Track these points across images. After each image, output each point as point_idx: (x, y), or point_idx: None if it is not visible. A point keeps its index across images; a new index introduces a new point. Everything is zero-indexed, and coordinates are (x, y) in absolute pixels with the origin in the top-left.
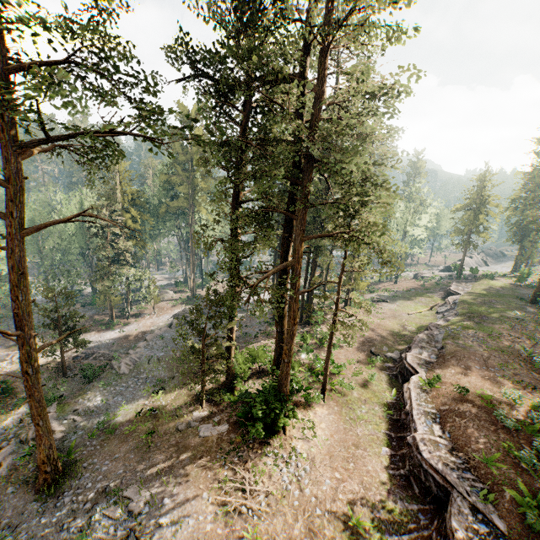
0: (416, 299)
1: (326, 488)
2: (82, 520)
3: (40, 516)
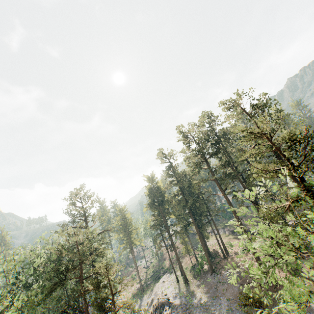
0: None
1: None
2: None
3: None
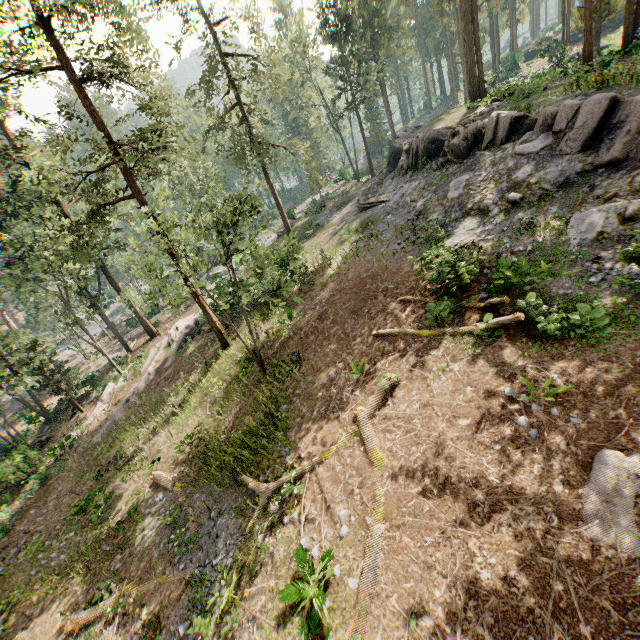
0: None
1: None
2: None
3: None
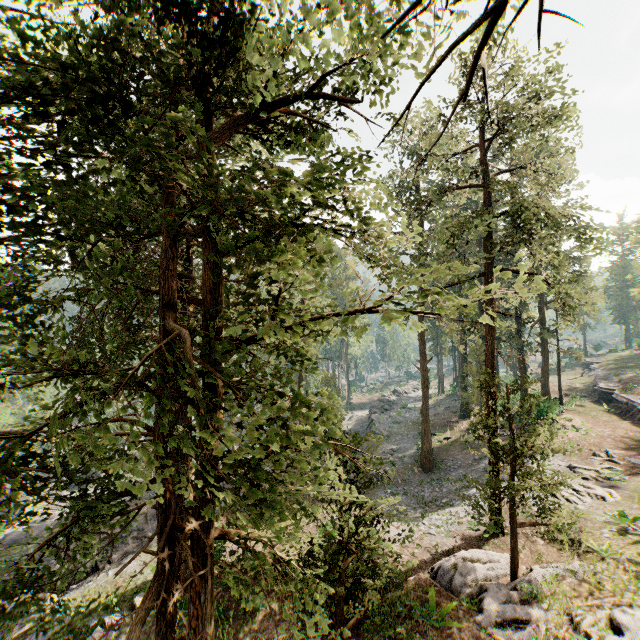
0: (563, 373)
1: (607, 432)
2: (481, 465)
3: (448, 474)
